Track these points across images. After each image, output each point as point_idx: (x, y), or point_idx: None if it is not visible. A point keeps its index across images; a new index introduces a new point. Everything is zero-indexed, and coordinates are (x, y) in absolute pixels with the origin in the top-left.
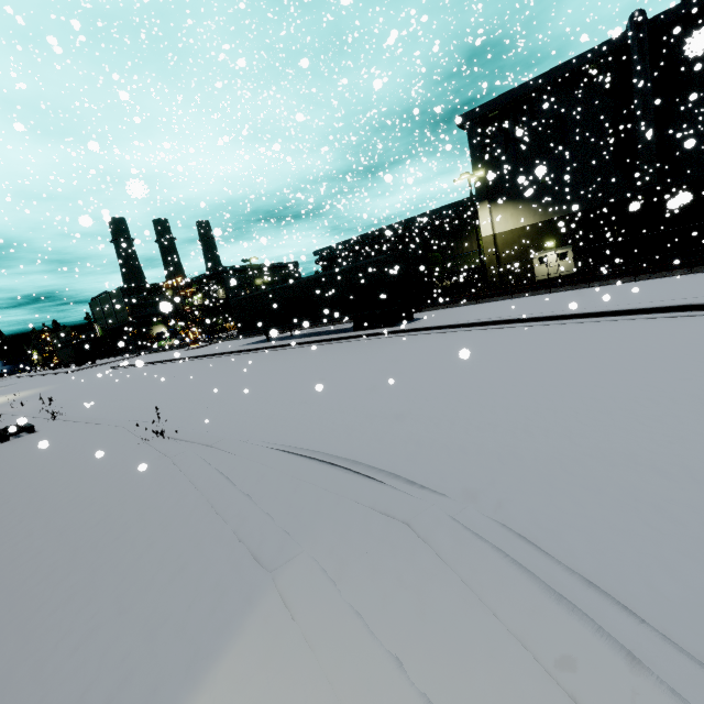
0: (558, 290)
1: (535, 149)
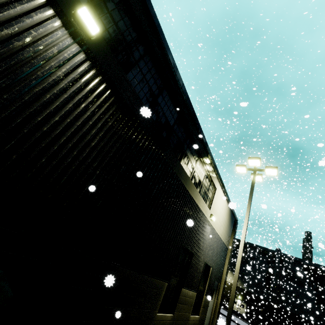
0: (238, 317)
1: (244, 261)
